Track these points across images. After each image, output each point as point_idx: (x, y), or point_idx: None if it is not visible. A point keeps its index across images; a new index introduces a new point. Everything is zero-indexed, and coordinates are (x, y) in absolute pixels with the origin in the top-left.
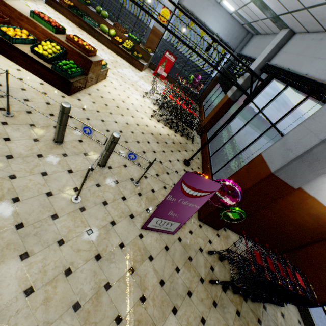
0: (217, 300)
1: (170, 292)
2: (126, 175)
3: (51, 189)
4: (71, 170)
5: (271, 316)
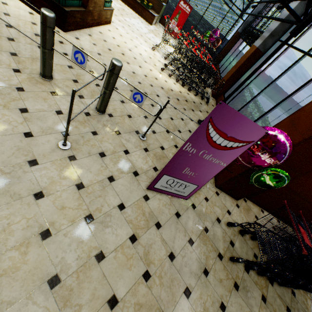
0: (238, 281)
1: (182, 268)
2: (130, 127)
3: (32, 129)
4: (61, 111)
5: (301, 304)
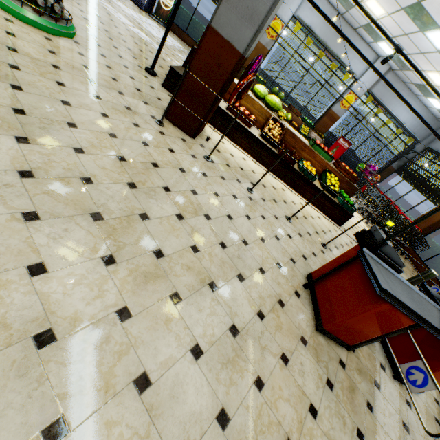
0: None
1: None
2: None
3: None
4: None
5: None
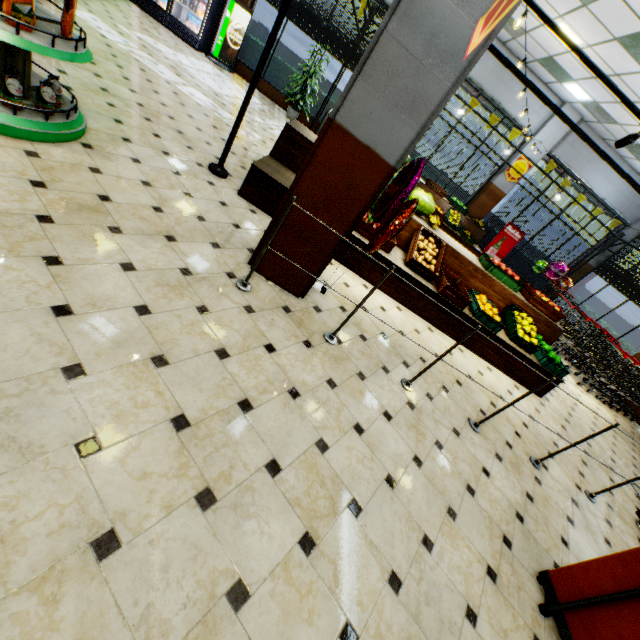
0: None
1: None
2: None
3: None
4: None
5: None
